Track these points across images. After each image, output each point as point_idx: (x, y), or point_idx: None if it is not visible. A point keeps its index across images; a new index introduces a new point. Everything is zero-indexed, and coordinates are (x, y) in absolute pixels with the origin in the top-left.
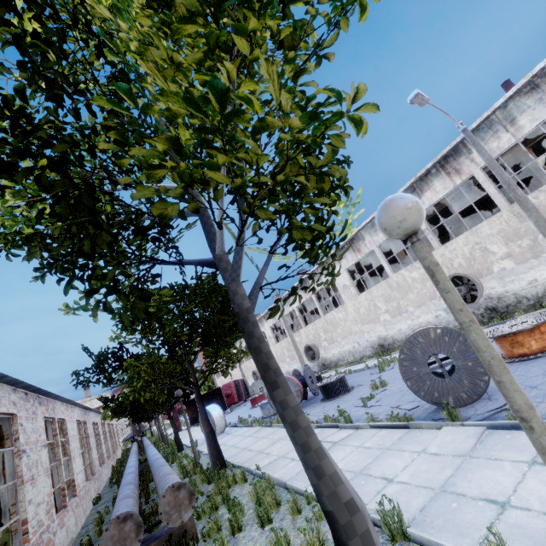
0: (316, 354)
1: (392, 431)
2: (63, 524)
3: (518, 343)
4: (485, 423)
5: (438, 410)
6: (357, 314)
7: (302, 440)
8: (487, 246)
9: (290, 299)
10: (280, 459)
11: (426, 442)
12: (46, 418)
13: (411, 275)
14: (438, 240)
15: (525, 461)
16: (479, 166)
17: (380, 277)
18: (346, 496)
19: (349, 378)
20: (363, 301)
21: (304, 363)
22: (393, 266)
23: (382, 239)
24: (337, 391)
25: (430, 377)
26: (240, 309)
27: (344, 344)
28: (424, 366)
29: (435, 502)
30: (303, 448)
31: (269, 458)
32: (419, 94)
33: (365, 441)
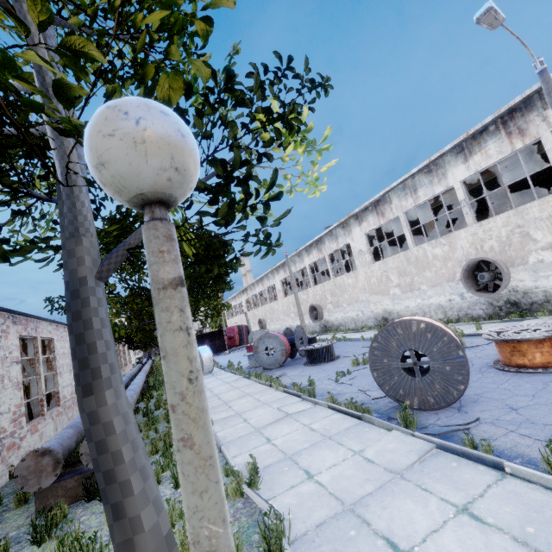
0: (320, 315)
1: (345, 418)
2: (36, 430)
3: (520, 352)
4: (435, 441)
5: (401, 408)
6: (368, 283)
7: (107, 467)
8: (530, 232)
9: (303, 255)
10: (235, 416)
11: (368, 442)
12: (25, 336)
13: (433, 252)
14: (481, 215)
15: (456, 504)
16: (551, 128)
17: (406, 247)
18: (143, 549)
19: (341, 346)
20: (376, 271)
21: (303, 322)
22: (423, 237)
23: (411, 205)
24: (321, 358)
25: (399, 373)
26: (71, 277)
27: (348, 310)
28: (396, 360)
29: (337, 521)
30: (106, 477)
31: (227, 412)
32: (492, 8)
33: (315, 421)
